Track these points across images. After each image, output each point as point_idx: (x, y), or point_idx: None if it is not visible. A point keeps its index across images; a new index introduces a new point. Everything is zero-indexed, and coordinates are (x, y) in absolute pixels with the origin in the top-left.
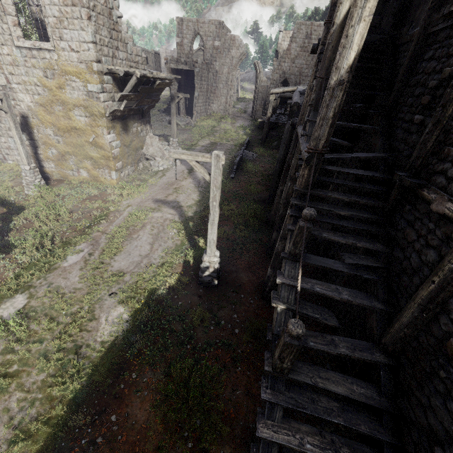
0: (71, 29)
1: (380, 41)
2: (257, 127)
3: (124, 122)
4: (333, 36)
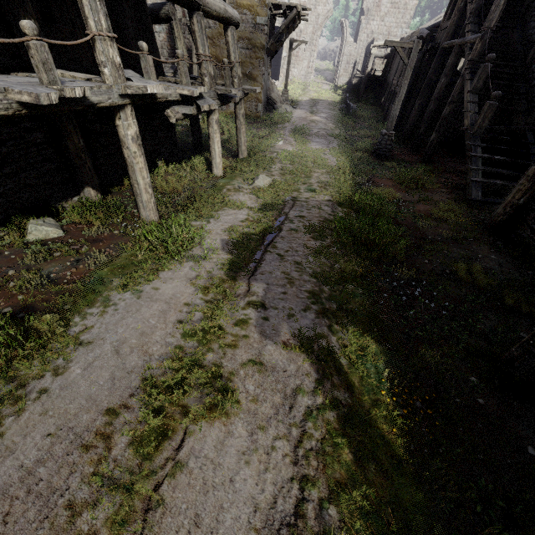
0: None
1: None
2: (344, 91)
3: (267, 60)
4: None
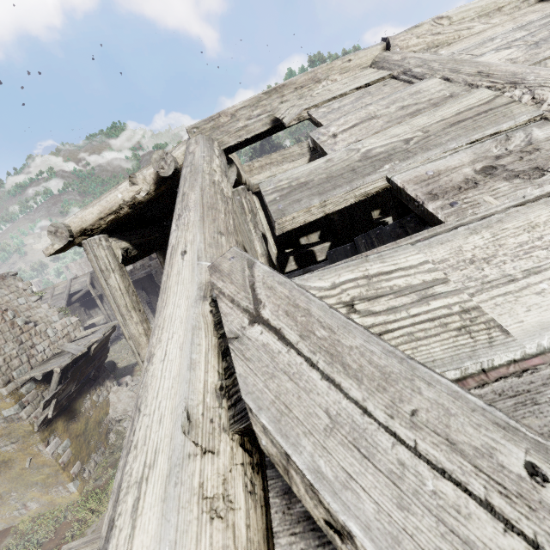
0: None
1: None
2: None
3: (69, 410)
4: None
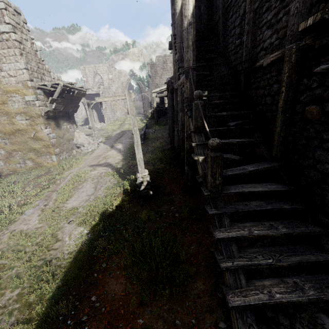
0: (9, 63)
1: (204, 28)
2: (150, 118)
3: (56, 121)
4: (178, 19)
